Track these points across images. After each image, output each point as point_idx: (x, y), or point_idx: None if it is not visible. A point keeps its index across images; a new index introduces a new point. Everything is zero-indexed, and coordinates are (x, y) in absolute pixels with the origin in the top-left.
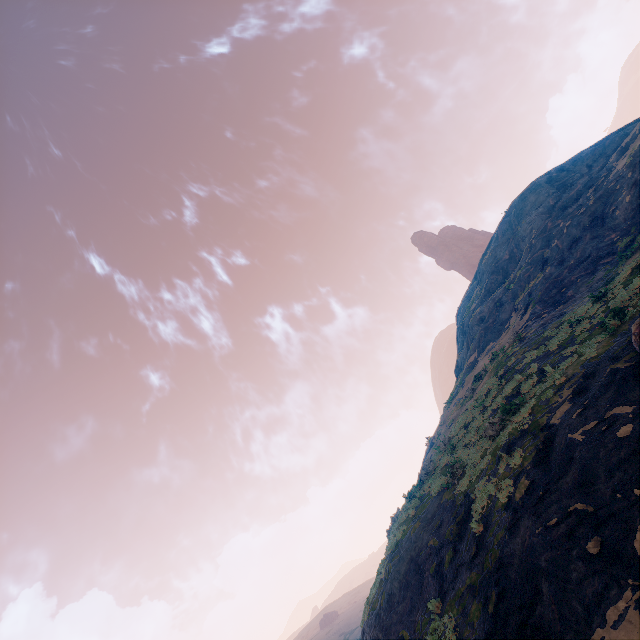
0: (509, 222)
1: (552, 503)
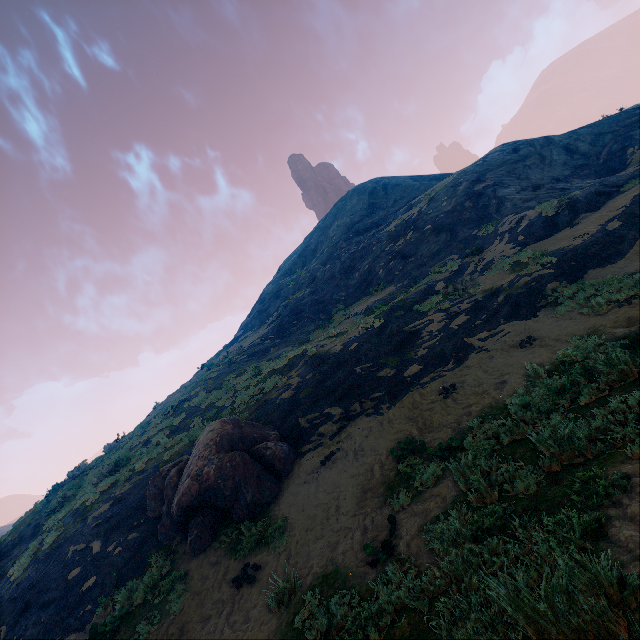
0: (339, 209)
1: (5, 612)
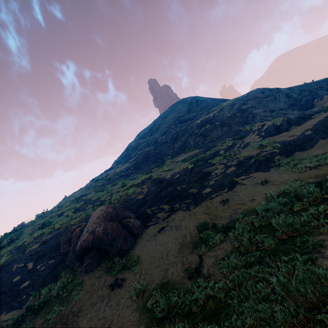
0: (172, 109)
1: None
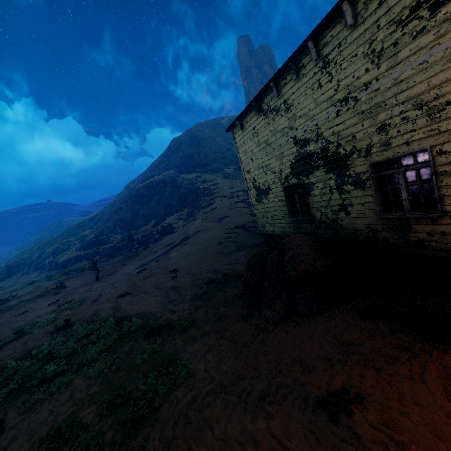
0: None
1: None
